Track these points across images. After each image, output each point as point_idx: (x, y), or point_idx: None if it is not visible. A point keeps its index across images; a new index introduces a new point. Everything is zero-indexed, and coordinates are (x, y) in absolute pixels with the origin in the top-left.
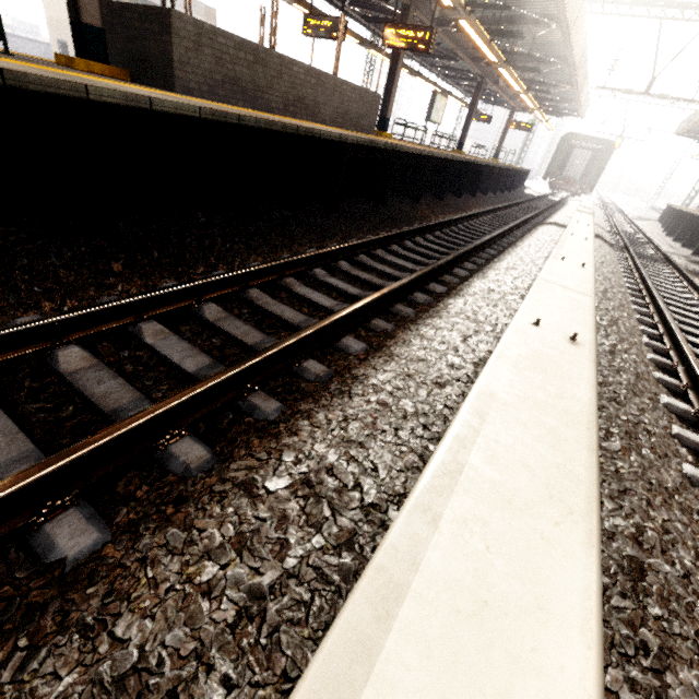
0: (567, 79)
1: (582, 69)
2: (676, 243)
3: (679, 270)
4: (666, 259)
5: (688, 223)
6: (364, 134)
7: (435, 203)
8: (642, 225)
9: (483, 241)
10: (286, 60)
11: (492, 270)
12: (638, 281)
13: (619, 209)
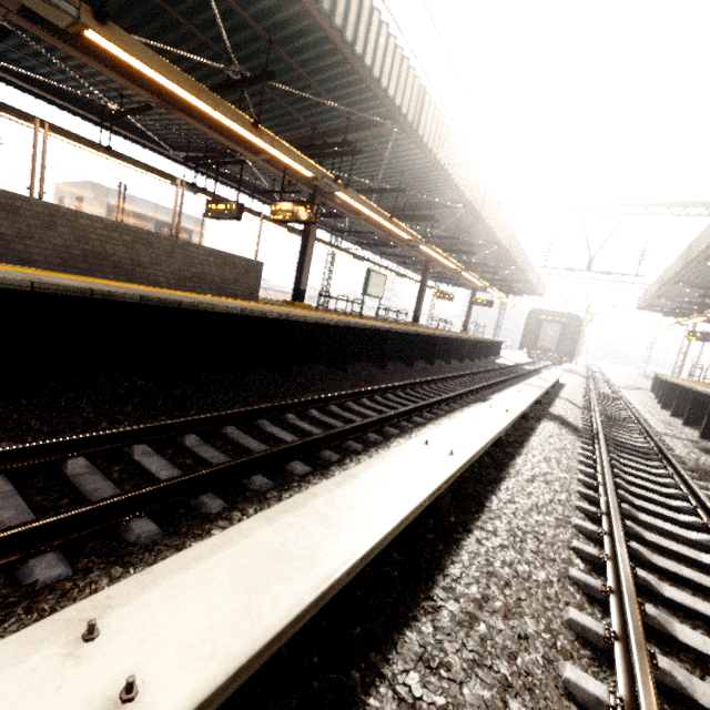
0: (510, 262)
1: (518, 252)
2: (675, 419)
3: (684, 478)
4: (662, 452)
5: (681, 395)
6: (203, 296)
7: (328, 376)
8: (632, 395)
9: (283, 448)
10: (64, 211)
11: (168, 549)
12: (603, 521)
13: (605, 377)
